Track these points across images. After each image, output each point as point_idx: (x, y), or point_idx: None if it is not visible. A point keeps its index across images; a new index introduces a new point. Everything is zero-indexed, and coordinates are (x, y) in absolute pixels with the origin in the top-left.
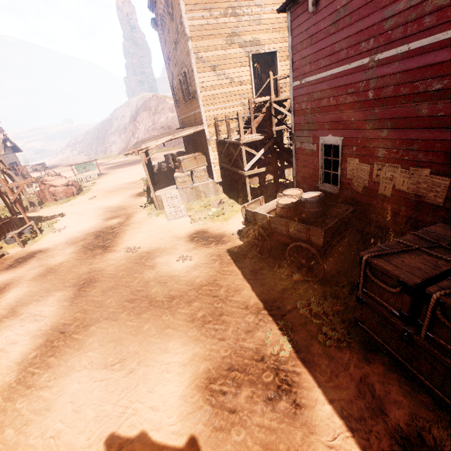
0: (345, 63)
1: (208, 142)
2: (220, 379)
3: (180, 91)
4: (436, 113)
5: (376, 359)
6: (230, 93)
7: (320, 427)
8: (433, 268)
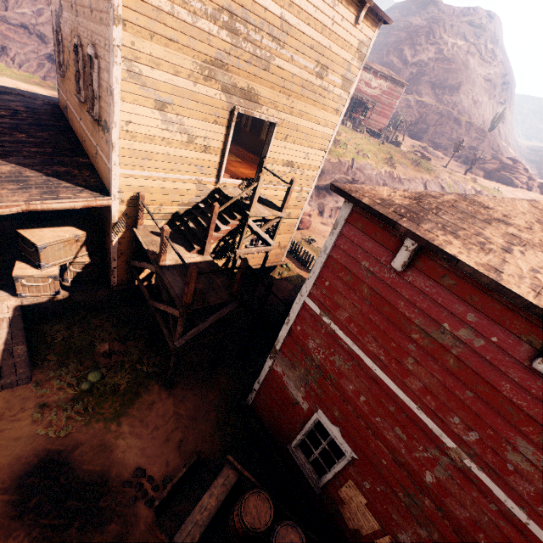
0: (413, 397)
1: (115, 228)
2: None
3: (71, 59)
4: None
5: None
6: (181, 158)
7: None
8: None
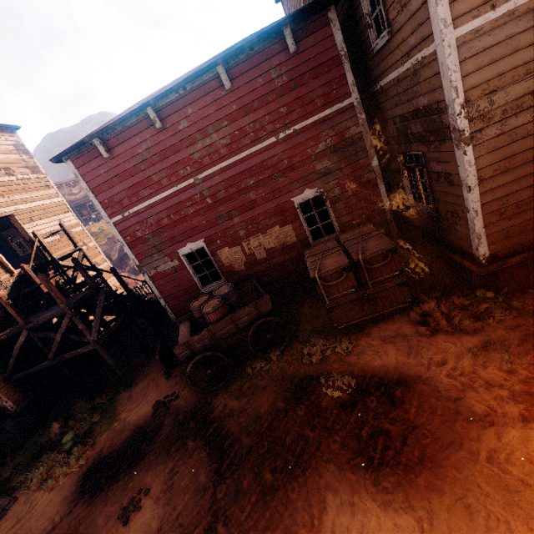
0: (172, 186)
1: None
2: (369, 450)
3: None
4: (260, 195)
5: (368, 329)
6: None
7: (416, 370)
8: (340, 255)
